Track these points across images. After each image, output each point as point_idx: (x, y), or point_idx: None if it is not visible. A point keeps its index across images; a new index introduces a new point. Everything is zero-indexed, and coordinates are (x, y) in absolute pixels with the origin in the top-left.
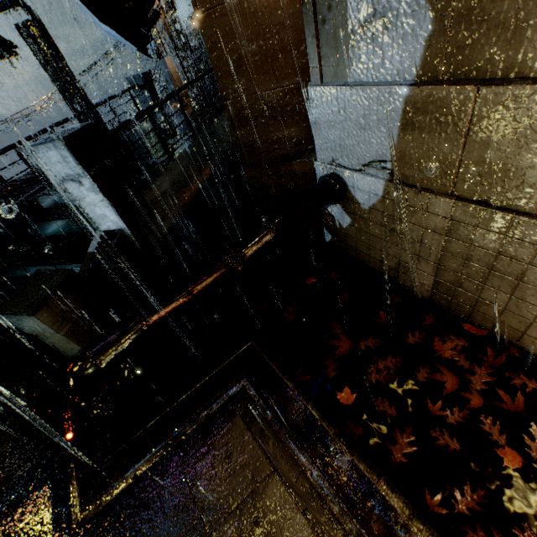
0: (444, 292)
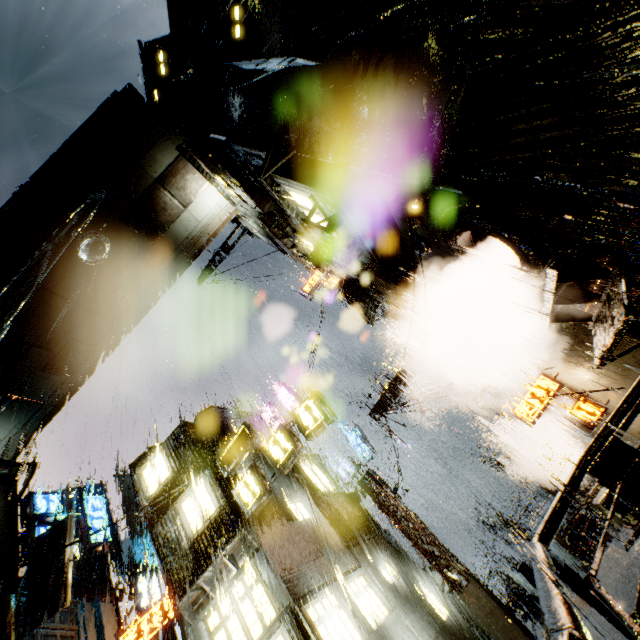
0: None
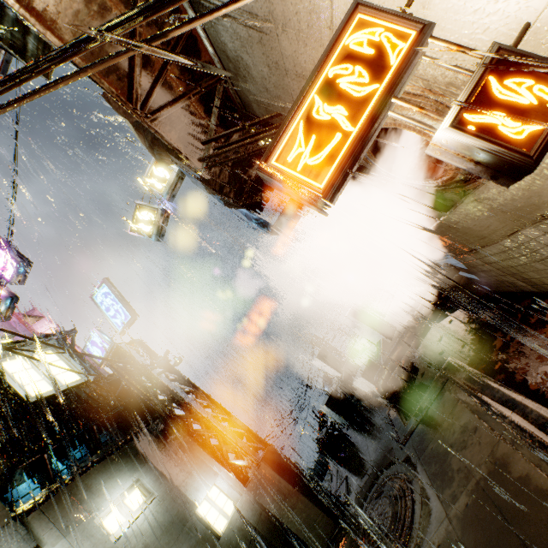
0: (532, 284)
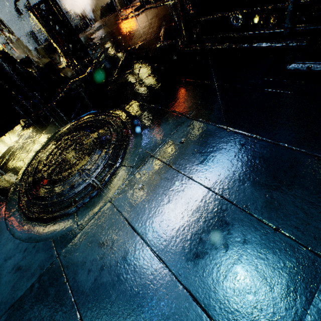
0: None
